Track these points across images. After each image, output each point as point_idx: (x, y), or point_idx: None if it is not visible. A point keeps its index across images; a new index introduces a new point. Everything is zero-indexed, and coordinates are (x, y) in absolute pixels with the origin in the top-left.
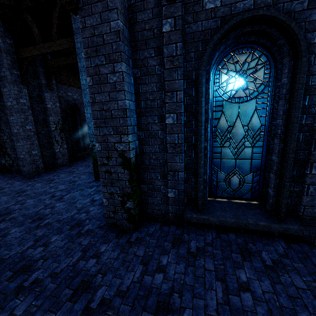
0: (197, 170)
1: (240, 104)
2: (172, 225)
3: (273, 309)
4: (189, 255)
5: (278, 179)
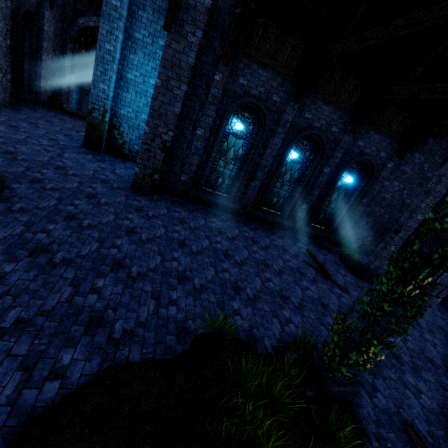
0: (205, 168)
1: (237, 139)
2: (176, 198)
3: (222, 227)
4: (190, 211)
5: (240, 184)
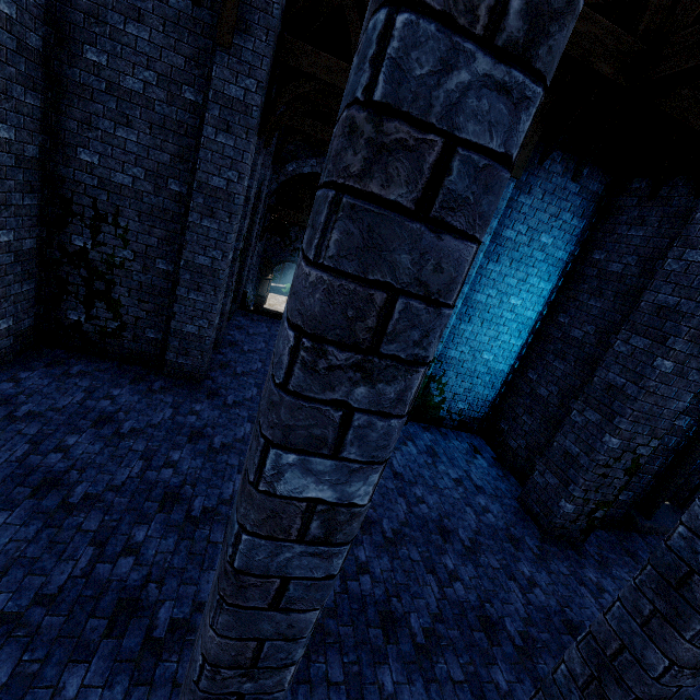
0: (673, 479)
1: None
2: (599, 530)
3: None
4: None
5: None
